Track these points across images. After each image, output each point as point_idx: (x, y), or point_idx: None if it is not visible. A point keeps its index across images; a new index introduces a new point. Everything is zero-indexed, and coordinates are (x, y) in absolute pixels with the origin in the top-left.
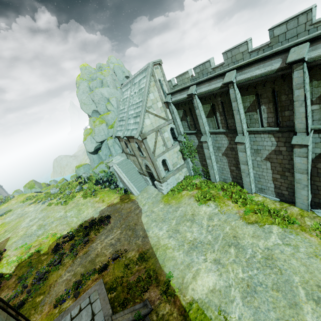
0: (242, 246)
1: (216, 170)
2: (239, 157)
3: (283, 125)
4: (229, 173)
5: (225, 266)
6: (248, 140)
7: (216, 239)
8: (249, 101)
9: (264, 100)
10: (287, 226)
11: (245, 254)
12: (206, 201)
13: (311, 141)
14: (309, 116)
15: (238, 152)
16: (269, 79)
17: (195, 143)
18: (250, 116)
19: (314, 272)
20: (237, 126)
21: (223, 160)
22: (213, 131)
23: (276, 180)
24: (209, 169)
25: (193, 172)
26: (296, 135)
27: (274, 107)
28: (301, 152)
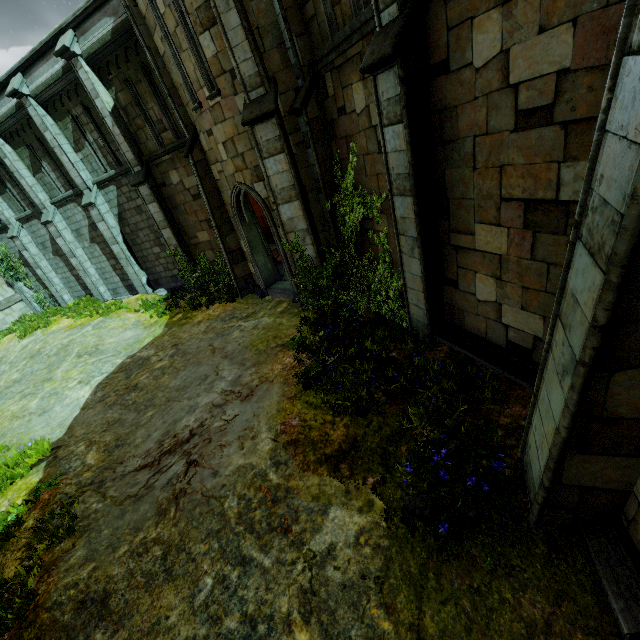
0: (41, 352)
1: (61, 286)
2: (62, 247)
3: (75, 185)
4: (77, 283)
5: (0, 380)
6: (60, 218)
7: (14, 364)
8: (26, 156)
9: (39, 153)
10: (110, 312)
11: (38, 357)
12: (34, 332)
13: (104, 200)
14: (80, 167)
15: (56, 240)
16: (23, 122)
17: (14, 248)
18: (42, 180)
19: (105, 338)
20: (33, 197)
21: (60, 264)
22: (19, 216)
23: (116, 268)
24: (49, 286)
25: (42, 307)
26: (85, 195)
27: (53, 162)
28: (97, 215)
